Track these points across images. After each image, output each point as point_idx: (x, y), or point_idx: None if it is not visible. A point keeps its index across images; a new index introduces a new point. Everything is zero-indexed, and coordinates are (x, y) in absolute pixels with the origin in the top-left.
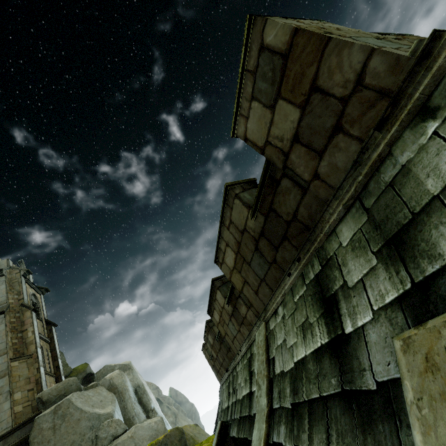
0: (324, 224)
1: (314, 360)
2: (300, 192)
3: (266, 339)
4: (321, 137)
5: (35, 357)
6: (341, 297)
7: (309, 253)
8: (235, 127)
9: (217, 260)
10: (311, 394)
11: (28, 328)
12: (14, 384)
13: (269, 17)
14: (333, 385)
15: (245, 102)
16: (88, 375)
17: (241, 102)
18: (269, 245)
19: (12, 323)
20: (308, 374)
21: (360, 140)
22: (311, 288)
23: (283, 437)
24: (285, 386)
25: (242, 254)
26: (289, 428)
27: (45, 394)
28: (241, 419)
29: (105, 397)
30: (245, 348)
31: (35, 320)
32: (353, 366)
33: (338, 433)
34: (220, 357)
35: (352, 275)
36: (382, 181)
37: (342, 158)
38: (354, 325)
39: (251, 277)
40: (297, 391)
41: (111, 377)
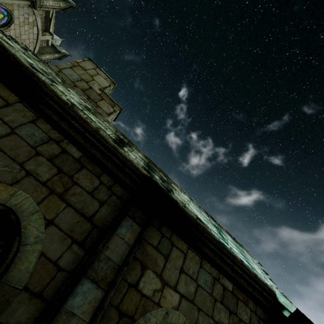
0: None
1: None
2: None
3: None
4: None
5: None
6: None
7: None
8: None
9: None
10: None
11: None
12: None
13: (89, 61)
14: None
15: None
16: None
17: None
18: None
19: None
20: None
21: None
22: None
23: None
24: None
25: None
26: None
27: None
28: None
29: None
30: None
31: None
32: None
33: None
34: None
35: None
36: None
37: None
38: None
39: None
40: None
41: None
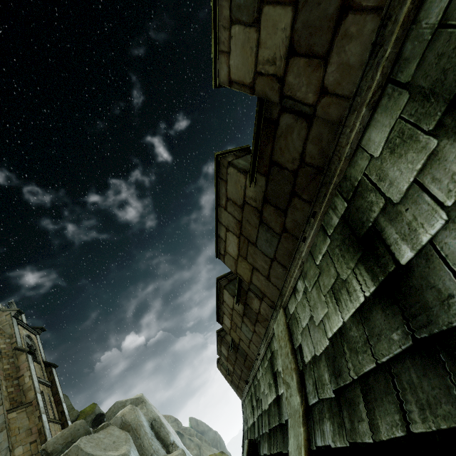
0: (342, 149)
1: (358, 323)
2: (305, 124)
3: (287, 326)
4: (324, 32)
5: (35, 404)
6: (384, 223)
7: (328, 195)
8: (216, 73)
9: (218, 253)
10: (362, 368)
11: (24, 373)
12: (13, 438)
13: None
14: (396, 342)
15: (223, 32)
16: (97, 417)
17: (219, 35)
18: (275, 211)
19: (6, 370)
20: (352, 344)
21: (378, 10)
22: (338, 237)
23: (330, 437)
24: (321, 372)
25: (245, 234)
26: (337, 422)
27: (50, 444)
28: (271, 432)
29: (118, 437)
30: (264, 349)
31: (32, 364)
32: (427, 300)
33: (421, 404)
34: (237, 369)
35: (397, 184)
36: (426, 28)
37: (355, 49)
38: (415, 246)
39: (260, 260)
40: (341, 372)
41: (122, 414)
